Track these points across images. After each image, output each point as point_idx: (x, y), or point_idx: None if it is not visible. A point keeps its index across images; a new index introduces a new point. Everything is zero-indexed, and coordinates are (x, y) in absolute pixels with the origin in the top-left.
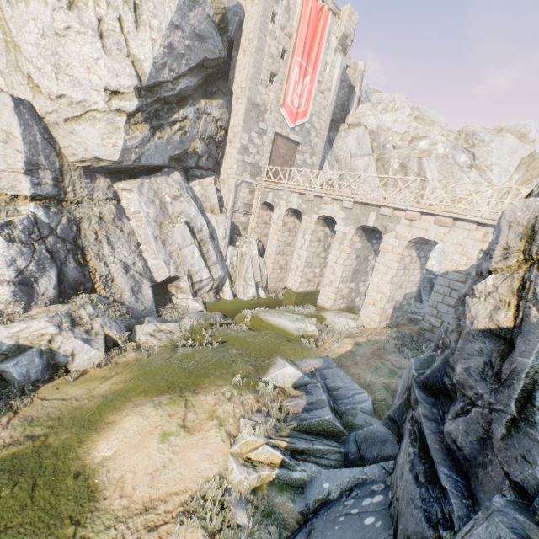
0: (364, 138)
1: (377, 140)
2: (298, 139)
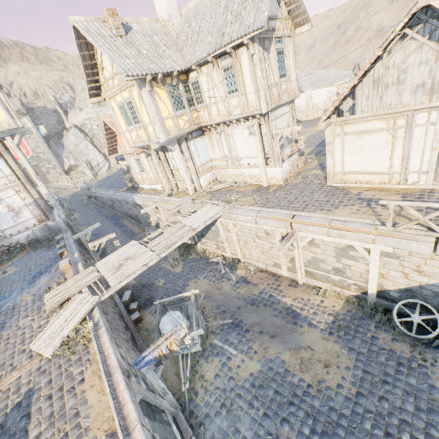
0: (77, 133)
1: (87, 127)
2: (35, 163)
